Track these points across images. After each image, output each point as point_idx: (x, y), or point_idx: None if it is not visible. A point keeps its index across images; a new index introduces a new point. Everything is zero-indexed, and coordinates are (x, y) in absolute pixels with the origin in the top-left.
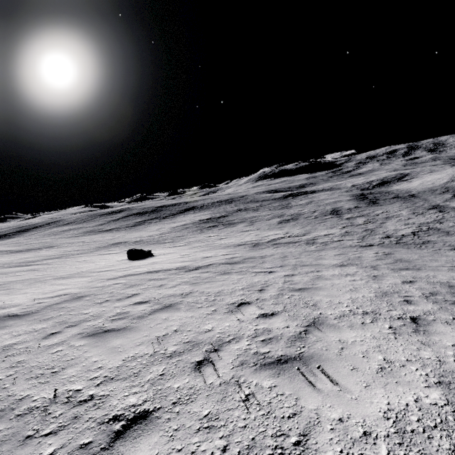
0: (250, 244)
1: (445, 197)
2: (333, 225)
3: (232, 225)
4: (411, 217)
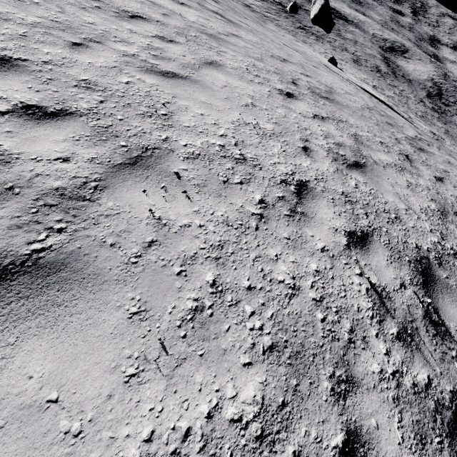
0: (370, 86)
1: (423, 95)
2: (388, 88)
3: (319, 38)
4: (416, 104)
